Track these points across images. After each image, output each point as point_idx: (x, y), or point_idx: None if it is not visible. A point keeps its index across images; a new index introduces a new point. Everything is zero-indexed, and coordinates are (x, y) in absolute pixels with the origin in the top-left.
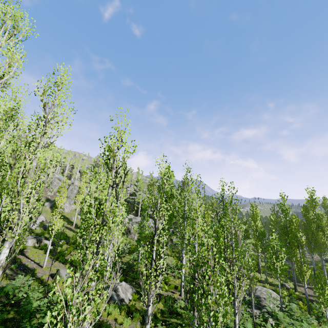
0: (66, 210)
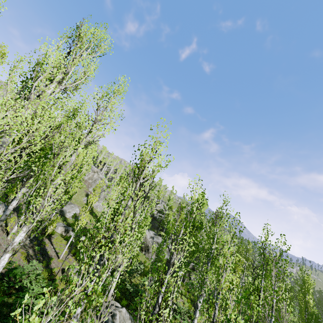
0: (99, 209)
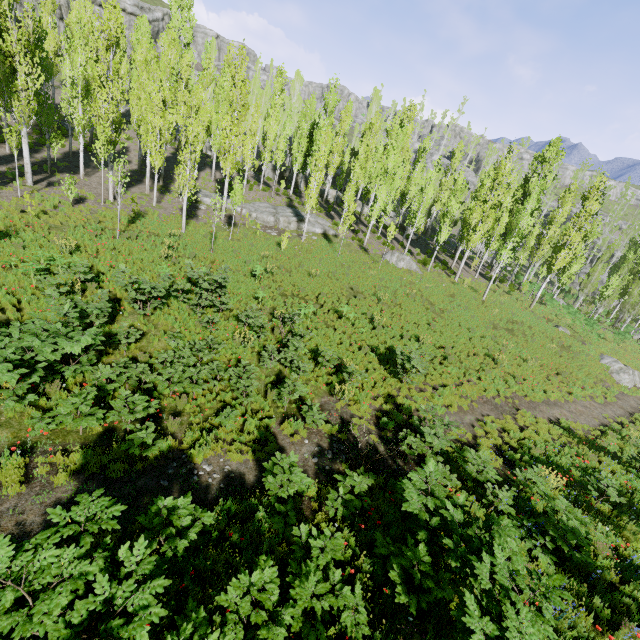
0: None
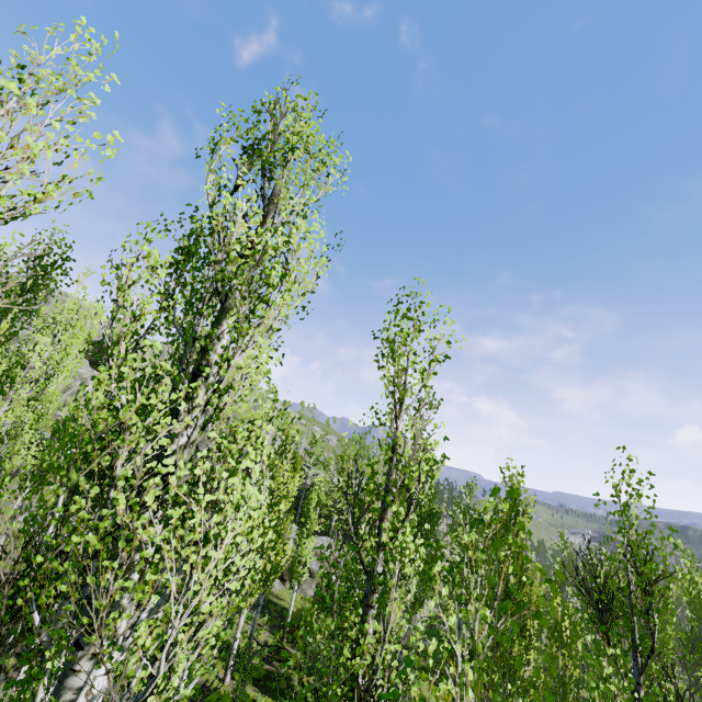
0: None
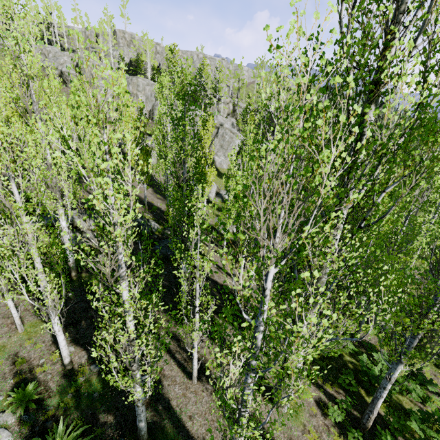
0: (225, 167)
